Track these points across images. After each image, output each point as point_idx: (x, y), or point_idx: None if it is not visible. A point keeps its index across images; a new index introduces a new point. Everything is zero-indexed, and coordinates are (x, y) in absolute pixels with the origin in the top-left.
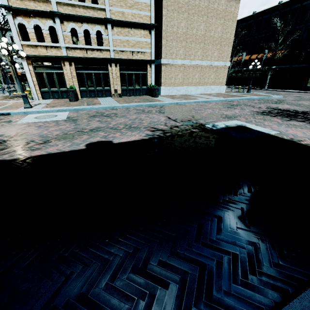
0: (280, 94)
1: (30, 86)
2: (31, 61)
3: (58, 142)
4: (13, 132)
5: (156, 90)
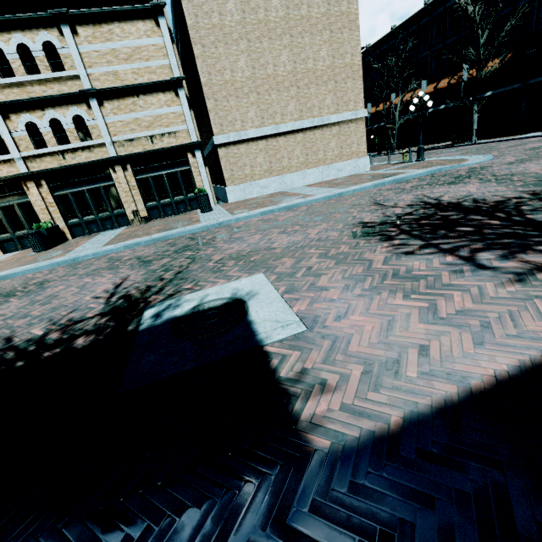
0: (495, 149)
1: None
2: None
3: None
4: None
5: (202, 198)
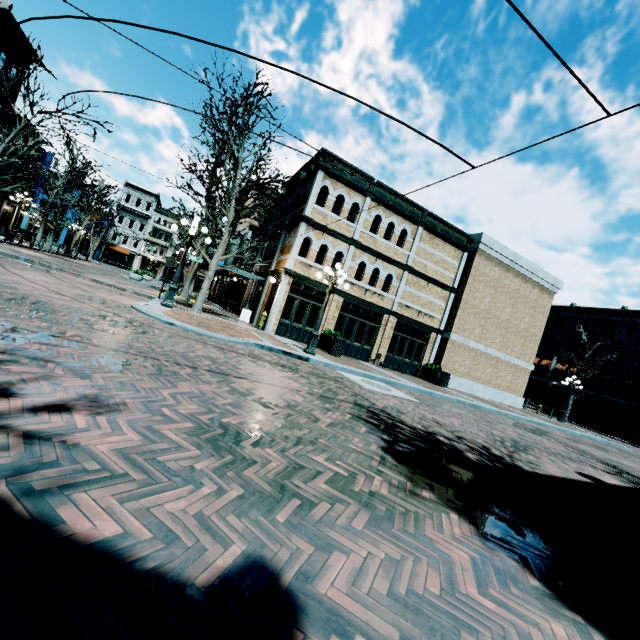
0: (610, 440)
1: (272, 311)
2: (292, 280)
3: (530, 457)
4: (415, 412)
5: (448, 377)
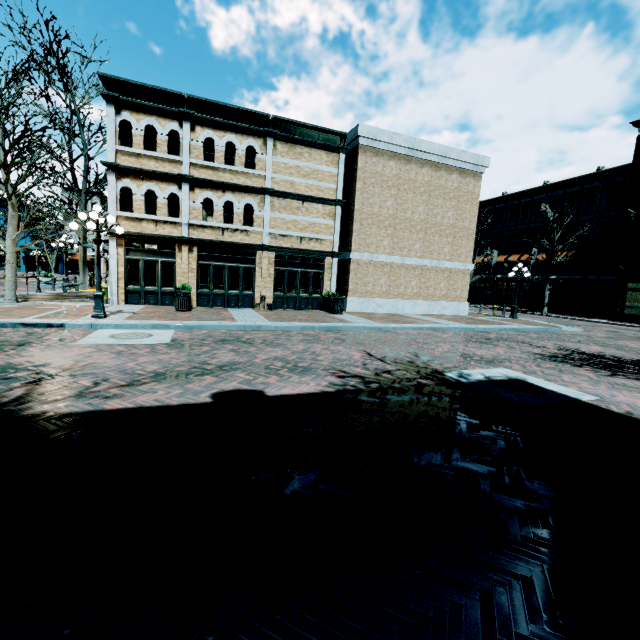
0: (575, 324)
1: (110, 280)
2: (124, 241)
3: (157, 386)
4: (69, 361)
5: (340, 302)
